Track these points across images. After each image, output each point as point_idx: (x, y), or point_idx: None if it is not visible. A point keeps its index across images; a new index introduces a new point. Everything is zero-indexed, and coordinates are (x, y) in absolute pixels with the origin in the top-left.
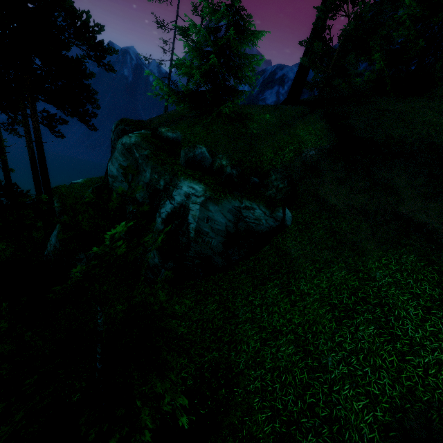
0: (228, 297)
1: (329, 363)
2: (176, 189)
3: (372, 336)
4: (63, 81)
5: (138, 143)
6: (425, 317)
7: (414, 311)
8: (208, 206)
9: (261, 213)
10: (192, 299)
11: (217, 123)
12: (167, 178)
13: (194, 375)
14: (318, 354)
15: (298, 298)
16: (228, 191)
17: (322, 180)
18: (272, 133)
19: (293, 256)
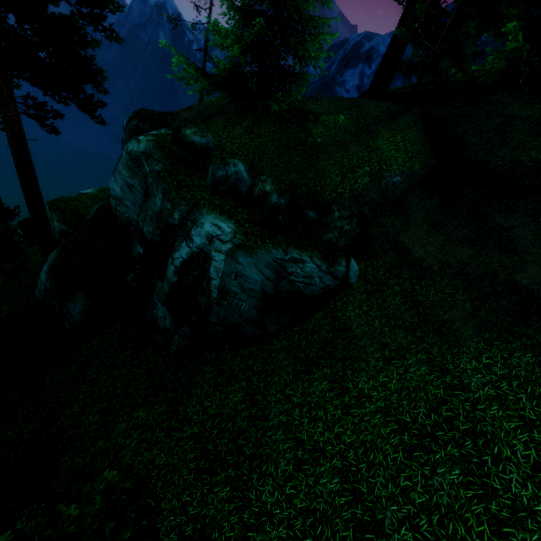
0: (258, 385)
1: (386, 520)
2: (196, 226)
3: (456, 485)
4: (47, 52)
5: (149, 152)
6: (539, 462)
7: (523, 451)
8: (237, 257)
9: (314, 268)
10: (211, 381)
11: (266, 124)
12: (184, 209)
13: (200, 501)
14: (373, 501)
15: (354, 402)
16: (267, 235)
17: (408, 221)
18: (342, 143)
19: (354, 333)
